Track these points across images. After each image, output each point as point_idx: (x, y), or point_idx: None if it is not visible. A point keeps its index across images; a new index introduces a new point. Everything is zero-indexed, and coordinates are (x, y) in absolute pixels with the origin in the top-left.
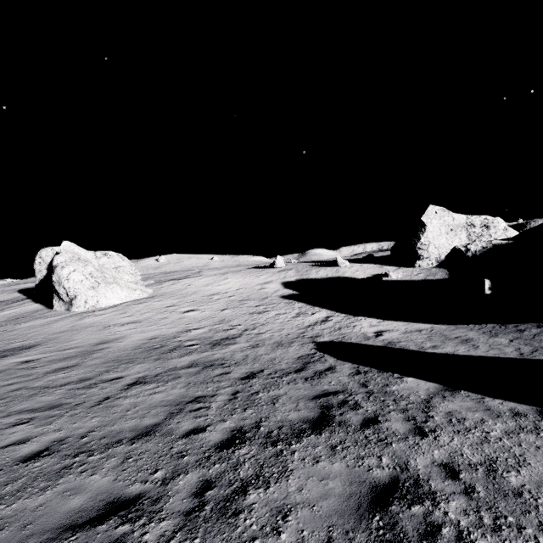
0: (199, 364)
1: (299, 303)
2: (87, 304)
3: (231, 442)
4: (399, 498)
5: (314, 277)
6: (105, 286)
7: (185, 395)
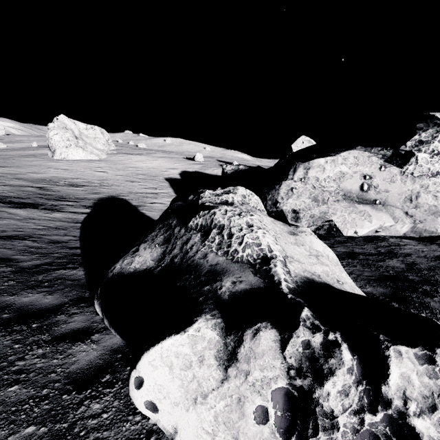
0: (42, 188)
1: (167, 183)
2: (61, 155)
3: None
4: None
5: (207, 172)
6: (74, 147)
7: (5, 191)
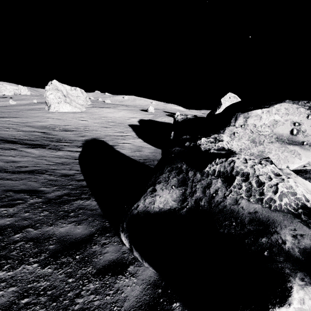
0: (45, 132)
1: (130, 128)
2: (55, 109)
3: (4, 140)
4: (2, 149)
5: (158, 120)
6: (63, 103)
7: (21, 135)
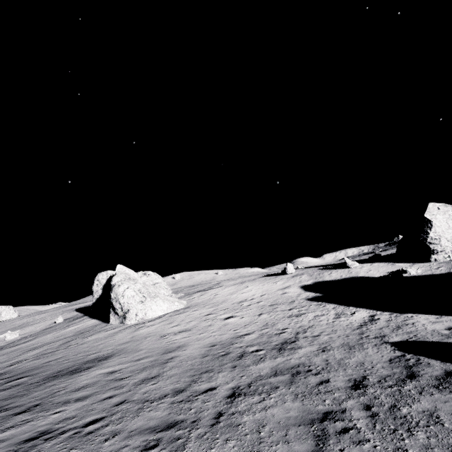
0: (283, 371)
1: (330, 304)
2: (137, 316)
3: None
4: None
5: (329, 279)
6: (150, 299)
7: (307, 410)
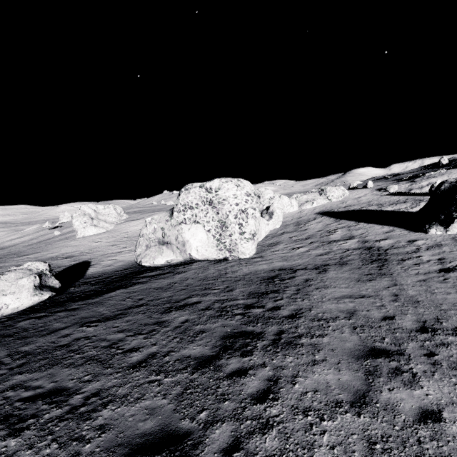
0: None
1: None
2: (81, 234)
3: None
4: None
5: None
6: (89, 227)
7: None
